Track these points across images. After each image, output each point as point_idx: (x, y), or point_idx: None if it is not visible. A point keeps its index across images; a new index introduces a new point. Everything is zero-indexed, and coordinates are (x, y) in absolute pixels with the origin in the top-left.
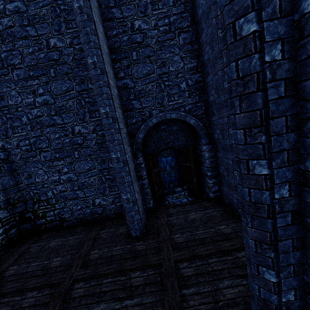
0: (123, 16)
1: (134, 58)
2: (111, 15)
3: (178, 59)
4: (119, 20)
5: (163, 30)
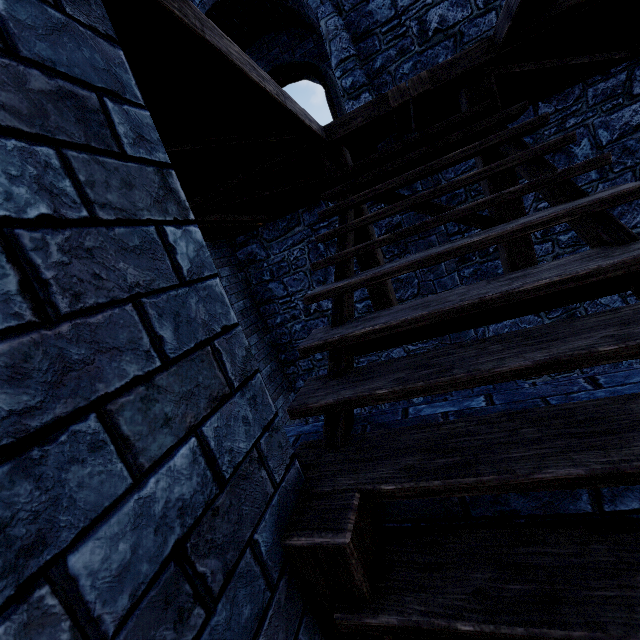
0: (288, 292)
1: (317, 357)
2: (269, 294)
3: (400, 354)
4: (283, 300)
5: (365, 308)
